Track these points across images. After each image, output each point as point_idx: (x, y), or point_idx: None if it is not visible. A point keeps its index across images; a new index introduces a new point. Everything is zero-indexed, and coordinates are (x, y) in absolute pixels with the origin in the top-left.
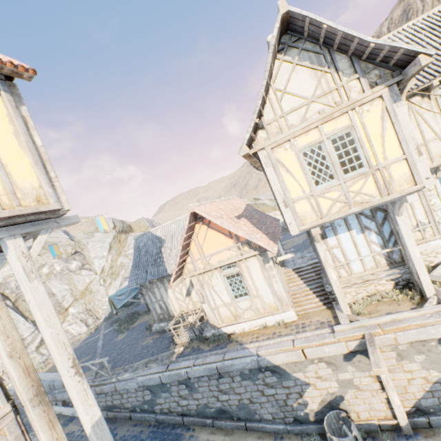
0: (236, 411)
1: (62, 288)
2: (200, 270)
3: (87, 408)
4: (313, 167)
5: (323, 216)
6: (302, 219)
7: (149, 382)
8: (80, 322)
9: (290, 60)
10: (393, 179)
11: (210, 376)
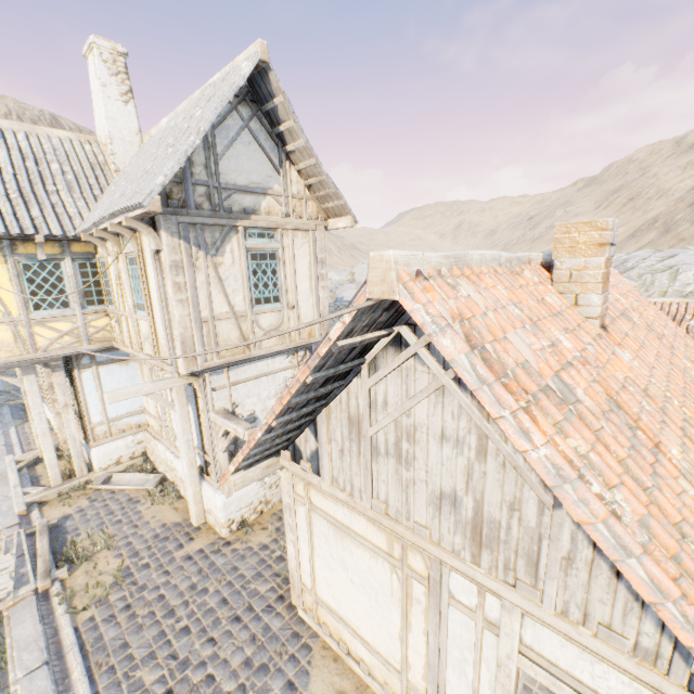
0: None
1: None
2: None
3: None
4: None
5: None
6: None
7: None
8: None
9: None
10: None
11: None
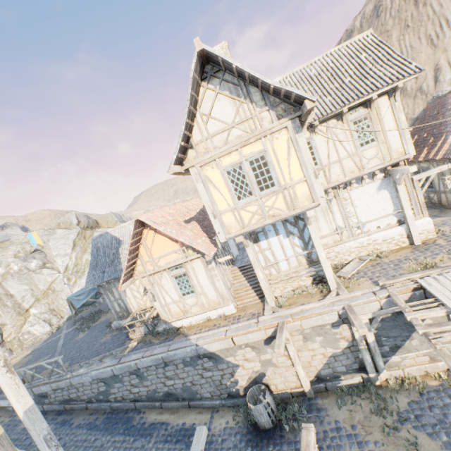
0: (181, 393)
1: (21, 288)
2: (149, 271)
3: (20, 398)
4: (235, 184)
5: (245, 227)
6: (228, 229)
7: (102, 375)
8: (43, 323)
9: (213, 88)
10: (298, 197)
11: (157, 365)
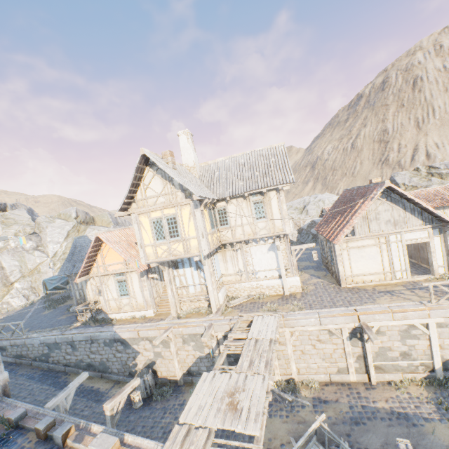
0: (98, 366)
1: (12, 263)
2: (101, 273)
3: None
4: (157, 230)
5: (158, 258)
6: (148, 257)
7: (48, 341)
8: (22, 297)
9: (152, 171)
10: (191, 246)
11: (87, 341)
